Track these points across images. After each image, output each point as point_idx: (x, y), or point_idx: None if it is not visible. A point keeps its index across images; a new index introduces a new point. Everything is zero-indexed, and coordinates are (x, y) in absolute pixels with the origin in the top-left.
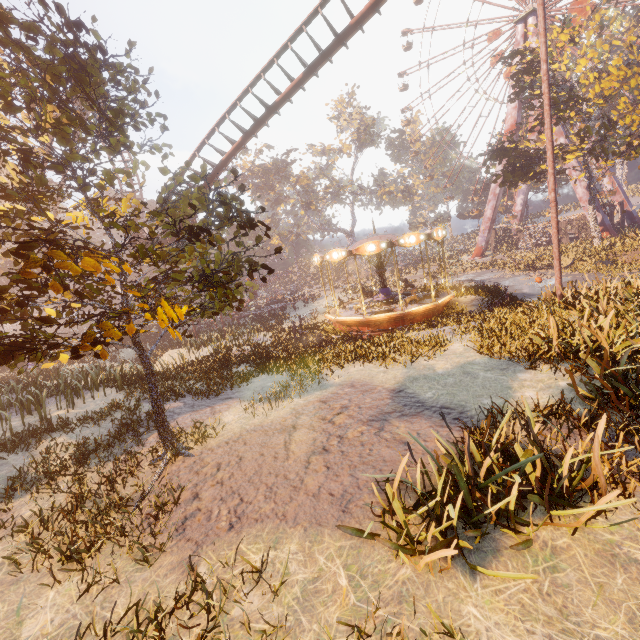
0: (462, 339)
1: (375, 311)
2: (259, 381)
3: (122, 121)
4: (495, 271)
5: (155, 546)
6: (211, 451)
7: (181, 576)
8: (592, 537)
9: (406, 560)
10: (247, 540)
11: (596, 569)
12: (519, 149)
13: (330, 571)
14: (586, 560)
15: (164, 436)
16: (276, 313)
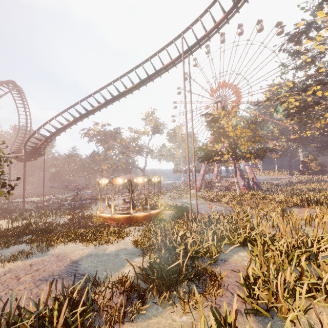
0: (137, 234)
1: (121, 212)
2: (16, 247)
3: None
4: (199, 199)
5: None
6: None
7: None
8: None
9: None
10: None
11: None
12: (208, 149)
13: None
14: None
15: None
16: (84, 205)
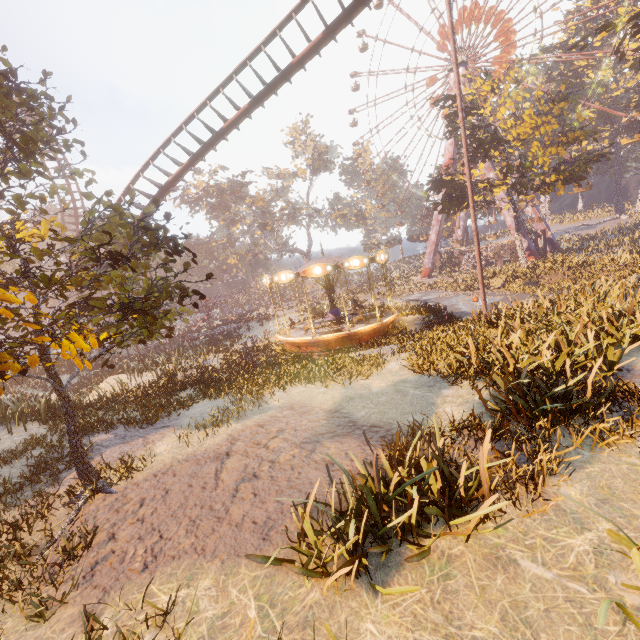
0: (399, 358)
1: (324, 331)
2: (199, 407)
3: (32, 148)
4: (440, 291)
5: (54, 598)
6: (136, 486)
7: (80, 629)
8: (482, 542)
9: (308, 584)
10: (160, 580)
11: (481, 573)
12: (454, 181)
13: (241, 604)
14: (475, 565)
15: (83, 473)
16: (229, 334)
